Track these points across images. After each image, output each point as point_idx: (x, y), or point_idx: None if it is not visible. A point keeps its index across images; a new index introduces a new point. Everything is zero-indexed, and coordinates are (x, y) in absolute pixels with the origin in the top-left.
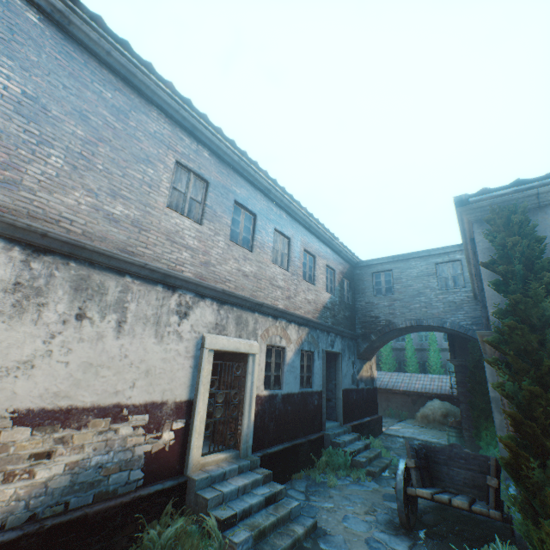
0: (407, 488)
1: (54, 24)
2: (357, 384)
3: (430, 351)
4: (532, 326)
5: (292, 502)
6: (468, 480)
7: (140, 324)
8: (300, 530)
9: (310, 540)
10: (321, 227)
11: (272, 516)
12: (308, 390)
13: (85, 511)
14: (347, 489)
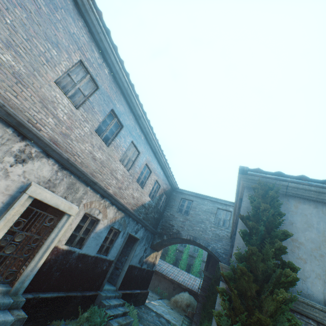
0: None
1: None
2: (141, 264)
3: (196, 259)
4: (257, 275)
5: None
6: None
7: None
8: None
9: None
10: (163, 156)
11: None
12: (103, 257)
13: None
14: None
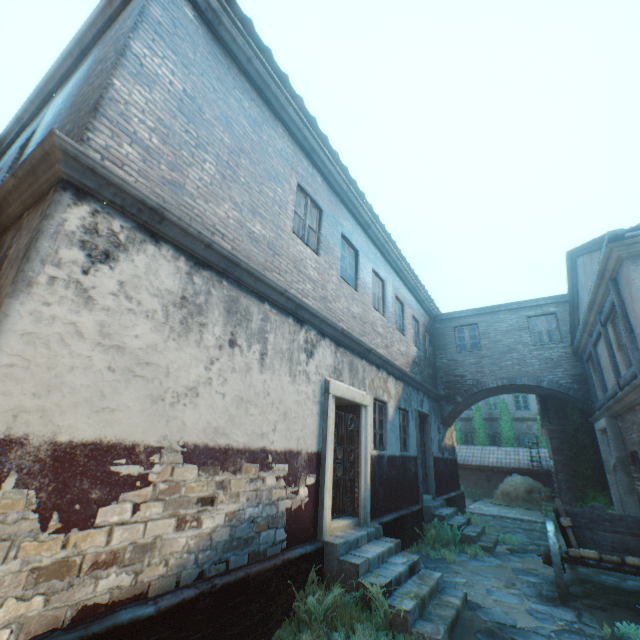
0: (569, 549)
1: (205, 23)
2: (442, 453)
3: (501, 421)
4: None
5: (433, 572)
6: (617, 544)
7: (277, 359)
8: (457, 601)
9: (468, 612)
10: (410, 272)
11: (425, 586)
12: (407, 454)
13: (246, 572)
14: (469, 565)
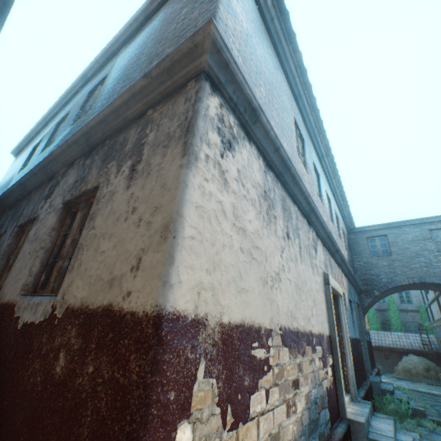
0: None
1: None
2: (366, 336)
3: (390, 311)
4: None
5: None
6: None
7: (305, 252)
8: None
9: None
10: (341, 194)
11: None
12: (356, 337)
13: None
14: (436, 439)
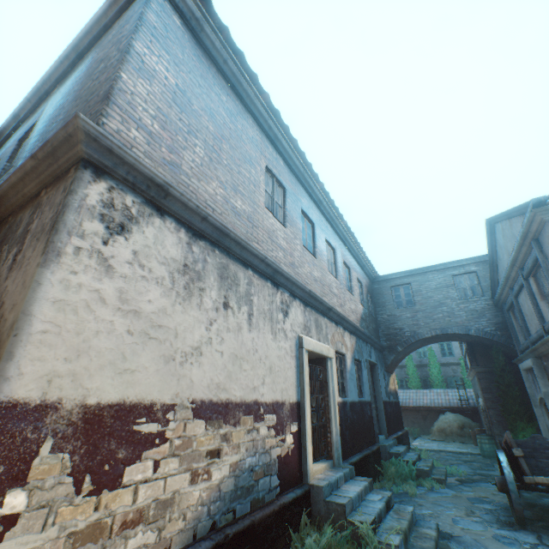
0: (524, 477)
1: (189, 30)
2: (388, 397)
3: (430, 367)
4: None
5: (406, 507)
6: None
7: (261, 318)
8: (433, 532)
9: (444, 542)
10: (353, 241)
11: (403, 520)
12: (363, 400)
13: (252, 520)
14: (429, 497)
